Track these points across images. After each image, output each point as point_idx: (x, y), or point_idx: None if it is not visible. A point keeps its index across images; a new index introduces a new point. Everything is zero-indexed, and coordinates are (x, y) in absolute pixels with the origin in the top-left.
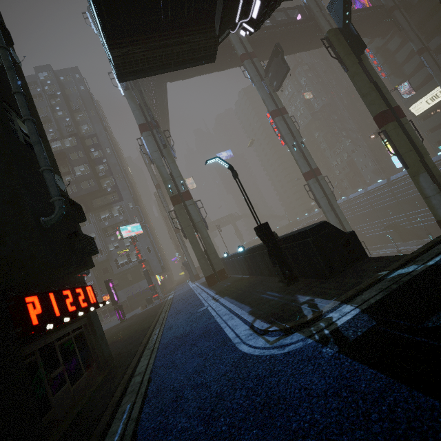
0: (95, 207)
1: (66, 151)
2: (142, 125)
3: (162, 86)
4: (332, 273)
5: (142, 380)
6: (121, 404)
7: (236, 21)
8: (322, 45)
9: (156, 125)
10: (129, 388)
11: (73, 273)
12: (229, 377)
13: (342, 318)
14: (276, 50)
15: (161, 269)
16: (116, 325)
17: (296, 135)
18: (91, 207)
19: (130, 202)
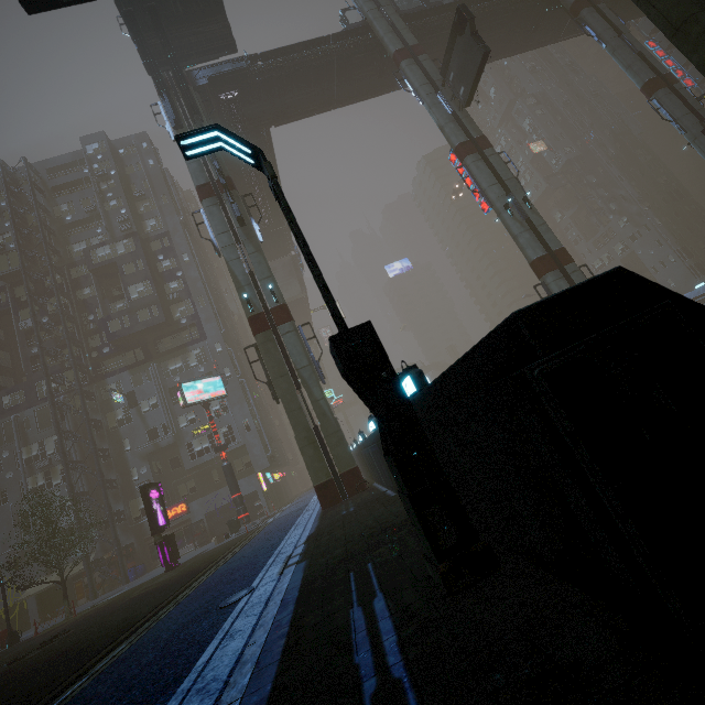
0: (161, 351)
1: (118, 262)
2: (202, 186)
3: (260, 134)
4: None
5: None
6: None
7: None
8: (559, 35)
9: (224, 184)
10: None
11: None
12: None
13: None
14: (460, 20)
15: (268, 461)
16: (157, 576)
17: (512, 186)
18: (153, 352)
19: (218, 343)
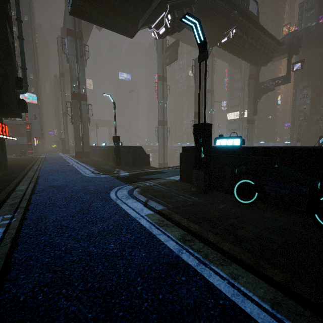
0: None
1: None
2: (70, 30)
3: None
4: (133, 166)
5: (34, 176)
6: (23, 179)
7: (152, 27)
8: None
9: (80, 38)
10: (26, 177)
11: (10, 116)
12: (77, 178)
13: (123, 174)
14: (176, 43)
15: (41, 135)
16: None
17: (165, 97)
18: None
19: (32, 74)
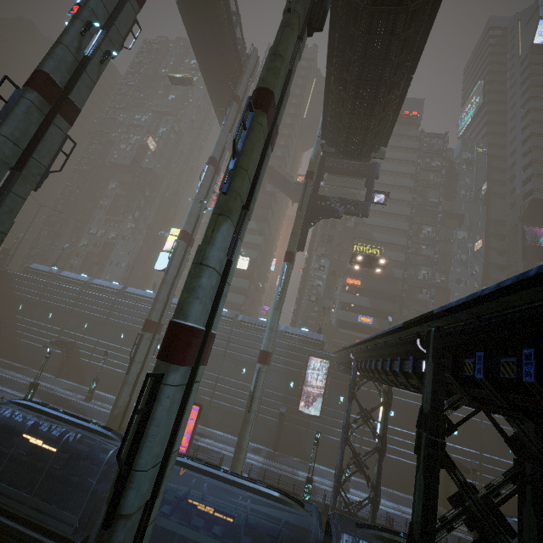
0: None
1: None
2: None
3: None
4: None
5: None
6: None
7: None
8: (219, 107)
9: None
10: None
11: None
12: None
13: None
14: None
15: None
16: None
17: (114, 36)
18: None
19: None
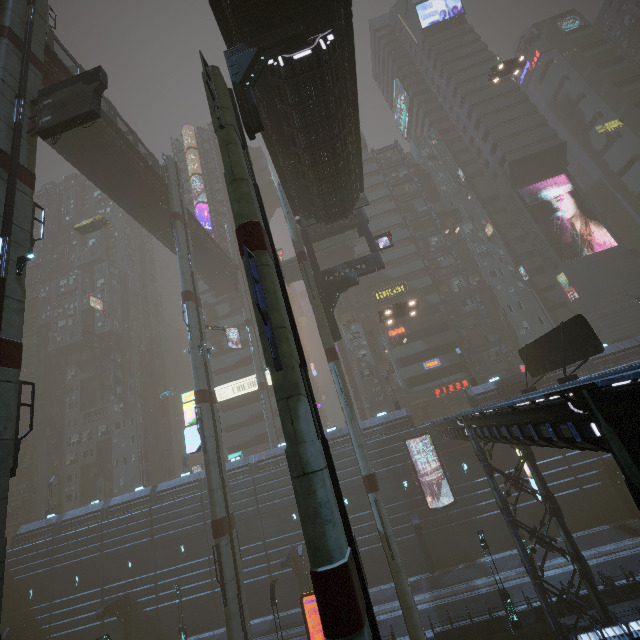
0: None
1: None
2: None
3: None
4: None
5: None
6: None
7: None
8: (158, 232)
9: None
10: None
11: None
12: None
13: None
14: (94, 74)
15: None
16: None
17: (19, 236)
18: None
19: None
